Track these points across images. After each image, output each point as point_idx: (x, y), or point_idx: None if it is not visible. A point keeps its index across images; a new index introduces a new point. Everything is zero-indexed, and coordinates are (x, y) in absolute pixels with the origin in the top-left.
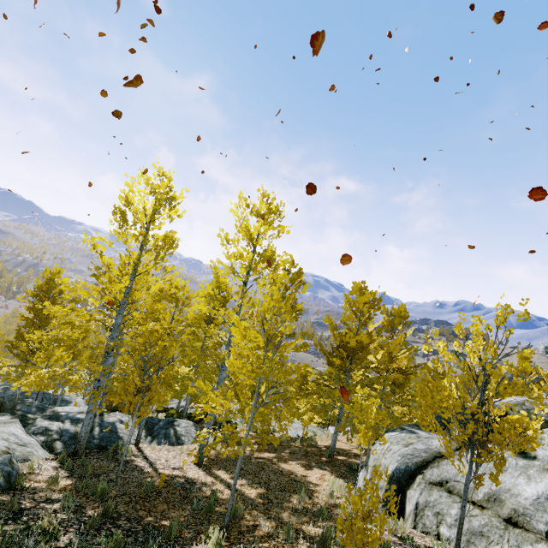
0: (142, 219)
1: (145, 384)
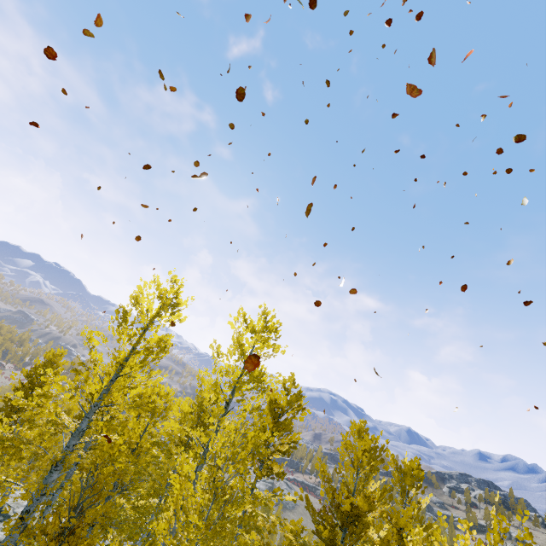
0: (142, 320)
1: (70, 524)
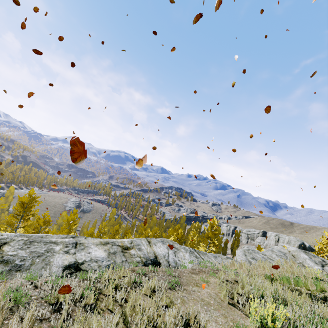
0: None
1: None
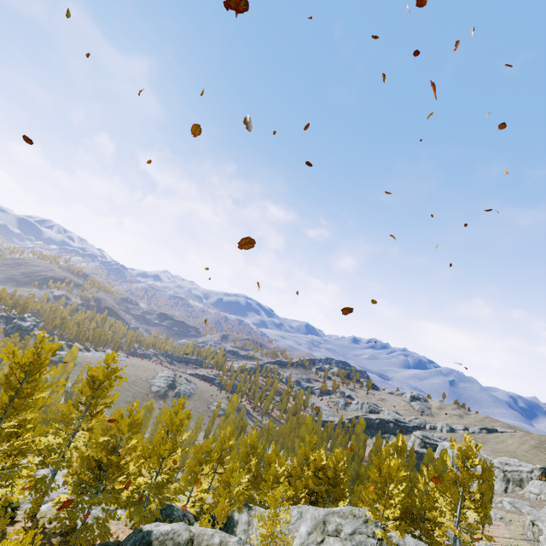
0: None
1: None
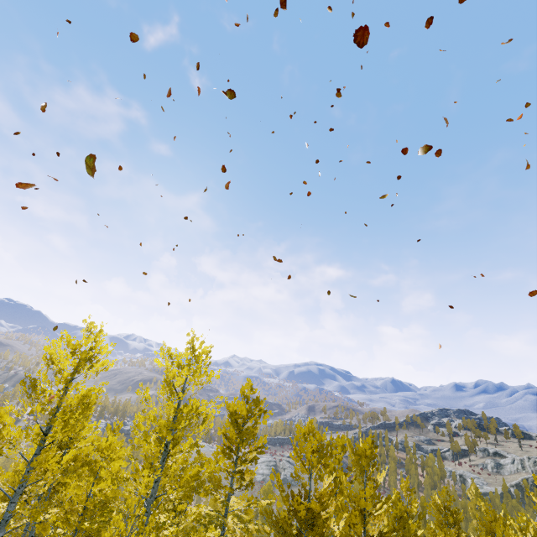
0: (57, 382)
1: None
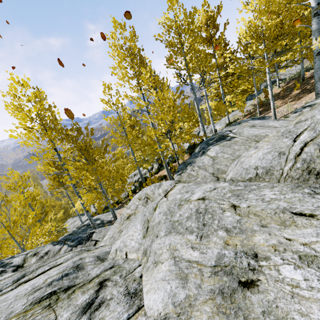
0: None
1: None
